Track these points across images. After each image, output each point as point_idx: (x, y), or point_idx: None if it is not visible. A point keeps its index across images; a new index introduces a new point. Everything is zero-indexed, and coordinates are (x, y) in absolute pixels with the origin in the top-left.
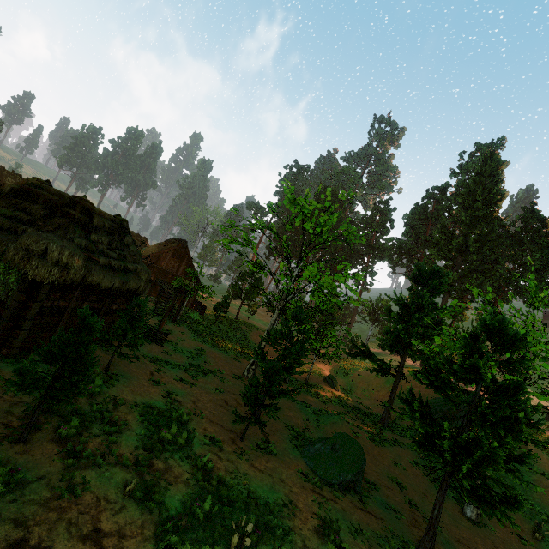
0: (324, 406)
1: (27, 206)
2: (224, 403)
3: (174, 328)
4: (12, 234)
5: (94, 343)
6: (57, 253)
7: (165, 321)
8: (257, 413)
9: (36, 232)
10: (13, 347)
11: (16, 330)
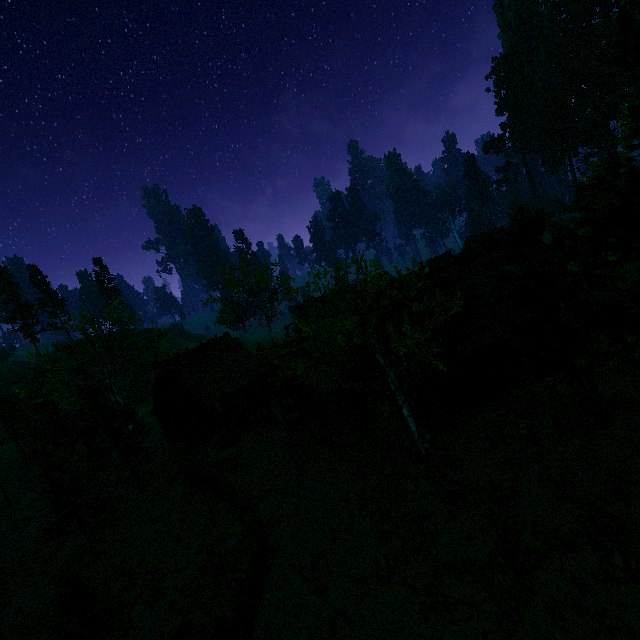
0: None
1: None
2: None
3: None
4: None
5: None
6: None
7: None
8: None
9: None
10: None
11: None
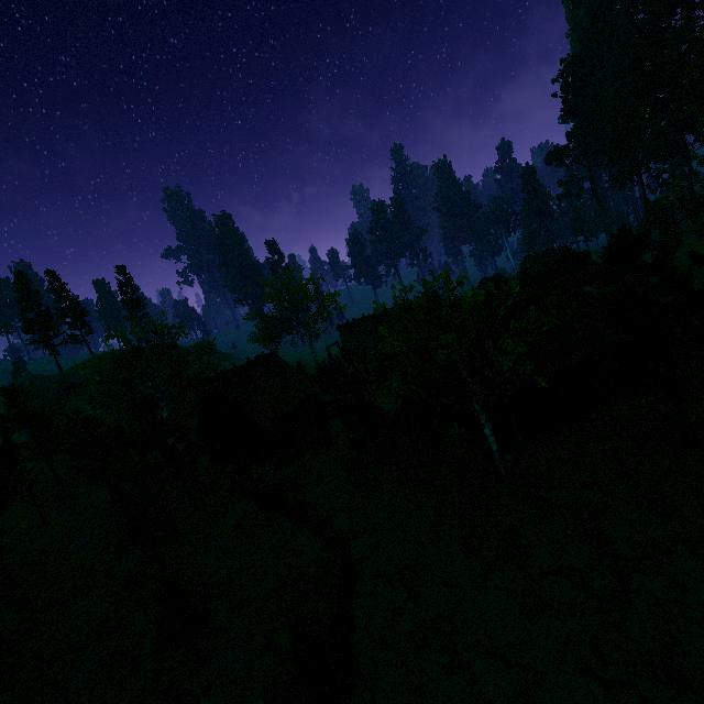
0: None
1: None
2: None
3: None
4: None
5: None
6: None
7: None
8: None
9: None
10: None
11: None
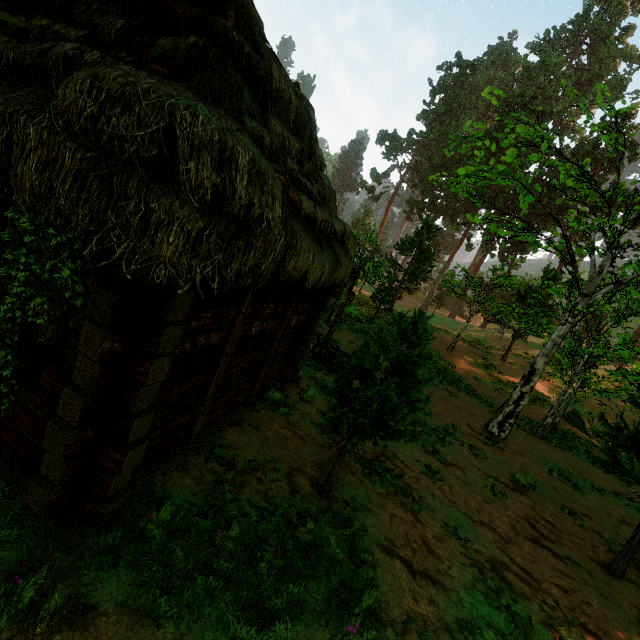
0: (632, 490)
1: (69, 6)
2: (535, 532)
3: (336, 334)
4: (28, 84)
5: (258, 396)
6: (209, 158)
7: (335, 328)
8: (622, 565)
9: (115, 64)
10: (109, 494)
11: (110, 449)
